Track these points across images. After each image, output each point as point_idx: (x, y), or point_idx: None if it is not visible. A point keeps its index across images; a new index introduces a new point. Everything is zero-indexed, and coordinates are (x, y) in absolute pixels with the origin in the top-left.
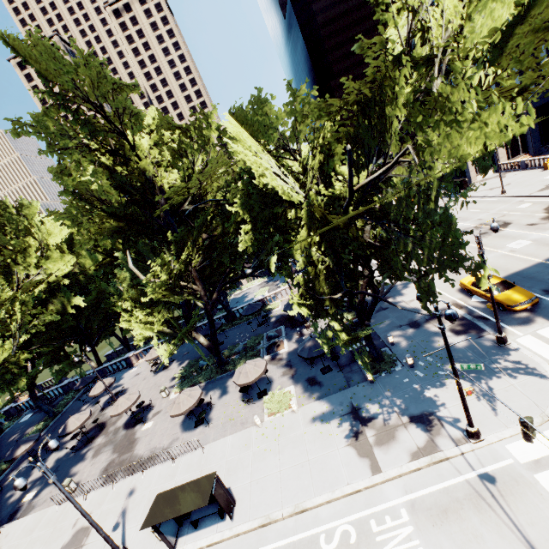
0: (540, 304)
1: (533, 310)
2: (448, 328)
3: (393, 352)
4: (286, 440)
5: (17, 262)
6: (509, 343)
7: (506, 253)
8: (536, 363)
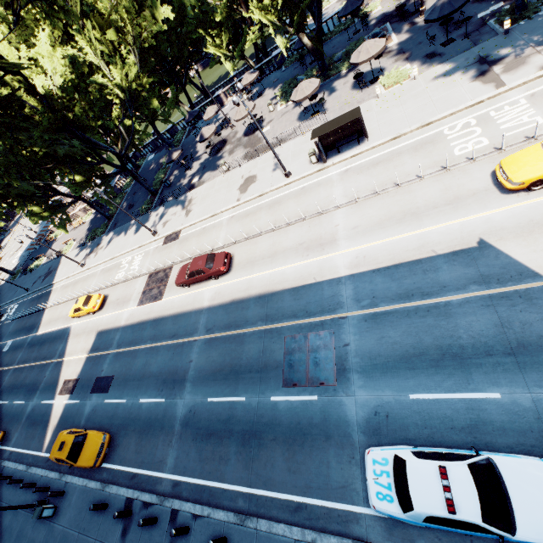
0: None
1: None
2: None
3: None
4: (408, 97)
5: None
6: None
7: None
8: None
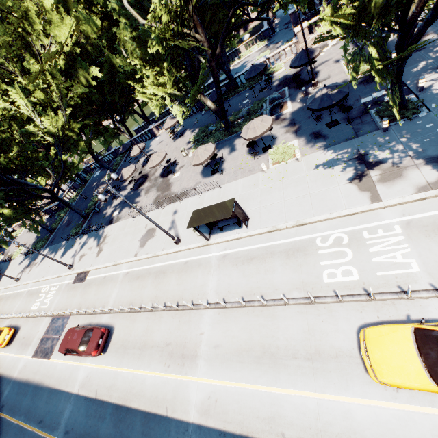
0: None
1: None
2: None
3: (419, 98)
4: (290, 181)
5: (28, 32)
6: None
7: None
8: None
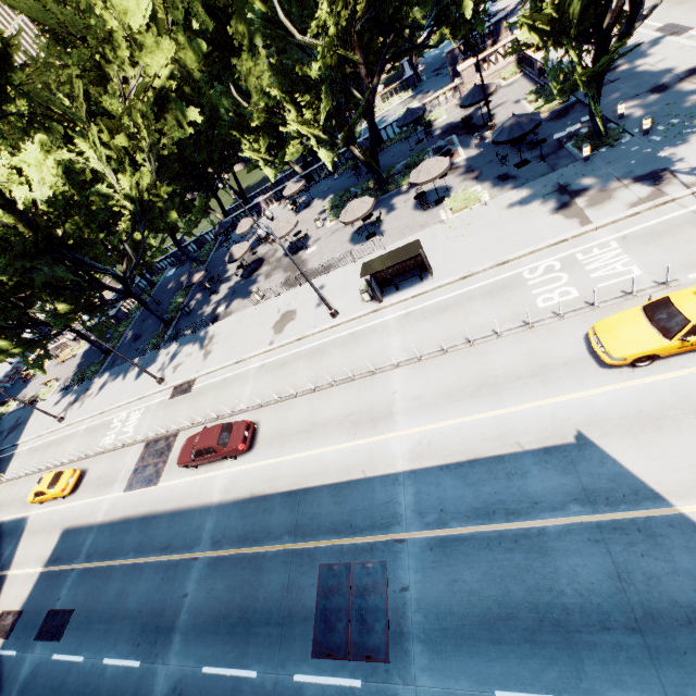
0: None
1: None
2: None
3: (620, 126)
4: (479, 226)
5: (109, 61)
6: None
7: None
8: None
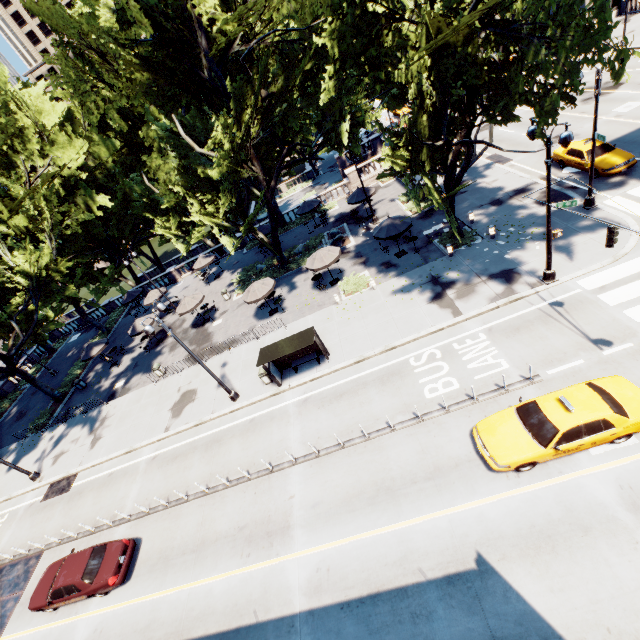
0: (636, 167)
1: (627, 174)
2: (533, 201)
3: (473, 229)
4: (369, 309)
5: (16, 150)
6: (596, 205)
7: (610, 119)
8: (619, 218)
